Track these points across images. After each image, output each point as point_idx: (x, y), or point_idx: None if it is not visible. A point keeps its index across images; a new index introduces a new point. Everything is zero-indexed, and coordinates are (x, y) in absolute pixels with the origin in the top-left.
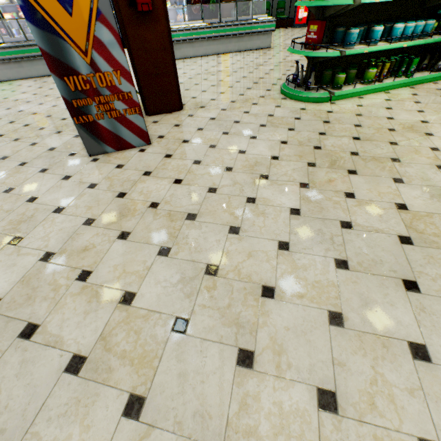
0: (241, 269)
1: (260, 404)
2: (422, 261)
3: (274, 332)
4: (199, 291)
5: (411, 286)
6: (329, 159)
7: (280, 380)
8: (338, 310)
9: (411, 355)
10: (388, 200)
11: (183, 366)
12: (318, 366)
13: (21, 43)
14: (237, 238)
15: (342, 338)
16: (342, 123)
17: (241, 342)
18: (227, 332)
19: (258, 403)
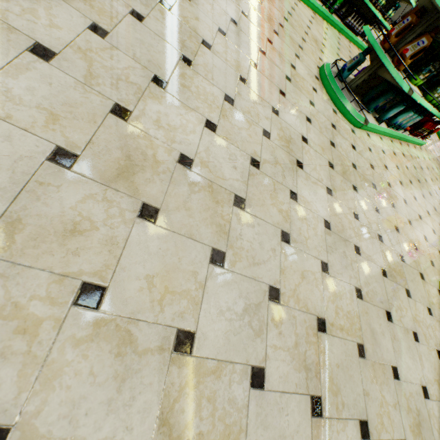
0: (189, 21)
1: (193, 81)
2: (291, 90)
3: (207, 63)
4: (154, 9)
5: (282, 94)
6: (265, 15)
7: (206, 80)
8: (245, 78)
9: (272, 111)
10: (288, 60)
11: (140, 37)
12: (228, 88)
13: None
14: (188, 3)
15: (244, 88)
16: (281, 3)
17: (184, 53)
18: (175, 43)
19: (192, 80)
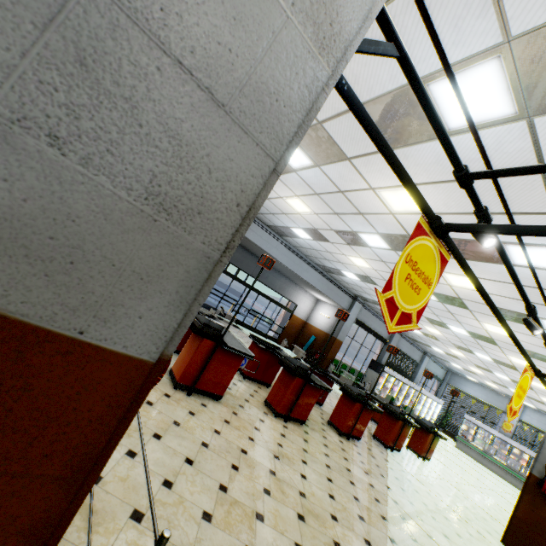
0: None
1: None
2: None
3: None
4: None
5: None
6: None
7: None
8: None
9: None
10: None
11: None
12: None
13: (514, 469)
14: None
15: None
16: None
17: None
18: None
19: None
